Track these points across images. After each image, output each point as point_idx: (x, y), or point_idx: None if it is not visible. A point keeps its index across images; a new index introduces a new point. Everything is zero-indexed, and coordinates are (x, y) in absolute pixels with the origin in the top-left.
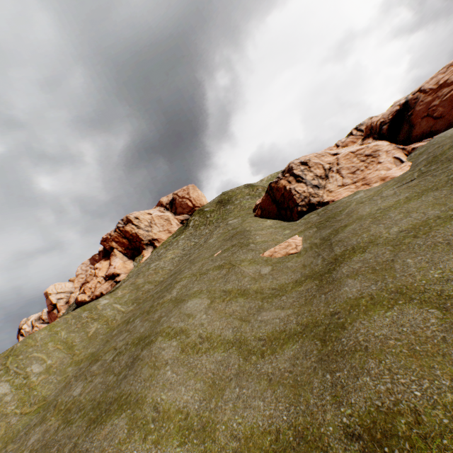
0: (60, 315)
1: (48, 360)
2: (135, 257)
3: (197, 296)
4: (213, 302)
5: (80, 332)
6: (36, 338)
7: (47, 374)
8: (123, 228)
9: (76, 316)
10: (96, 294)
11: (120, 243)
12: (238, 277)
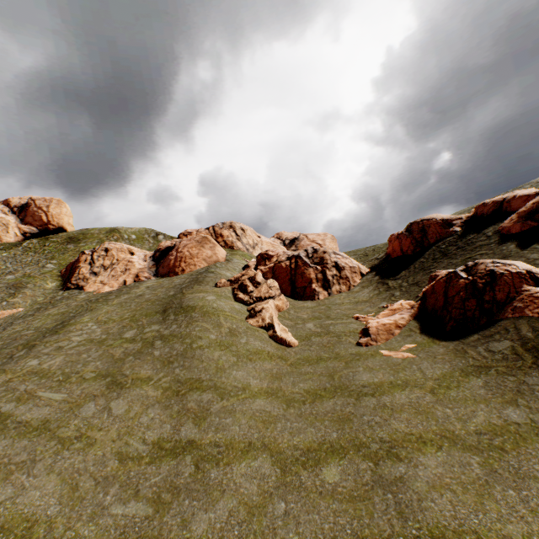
0: None
1: None
2: None
3: None
4: None
5: None
6: None
7: None
8: None
9: None
10: None
11: None
12: None
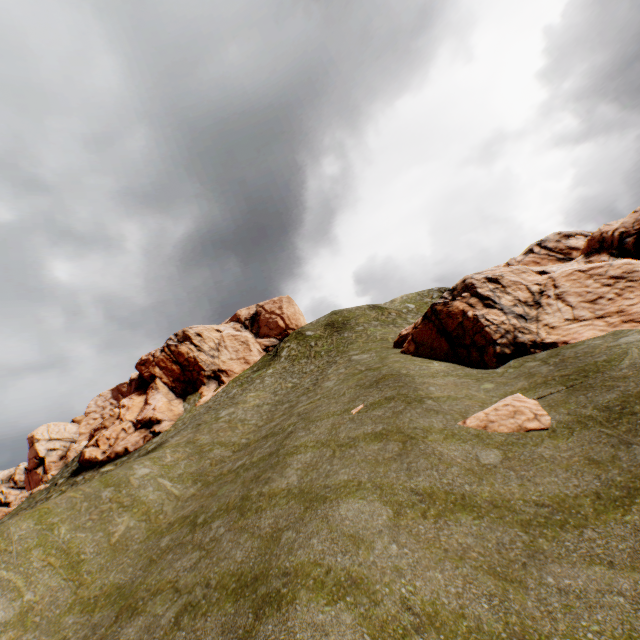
0: (47, 478)
1: (27, 591)
2: (187, 395)
3: (357, 495)
4: (401, 515)
5: (95, 530)
6: (10, 536)
7: (19, 625)
8: (176, 348)
9: (91, 496)
10: (117, 449)
11: (167, 371)
12: (434, 464)
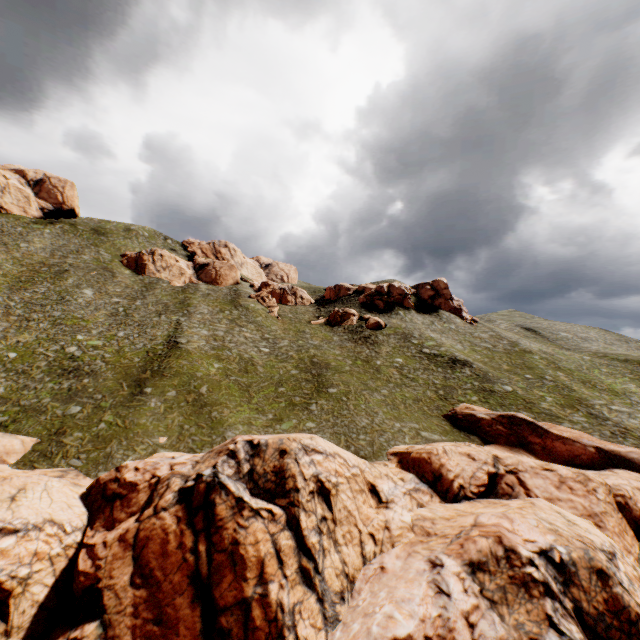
0: None
1: None
2: None
3: (88, 289)
4: (96, 293)
5: None
6: None
7: None
8: None
9: None
10: None
11: None
12: (107, 290)
